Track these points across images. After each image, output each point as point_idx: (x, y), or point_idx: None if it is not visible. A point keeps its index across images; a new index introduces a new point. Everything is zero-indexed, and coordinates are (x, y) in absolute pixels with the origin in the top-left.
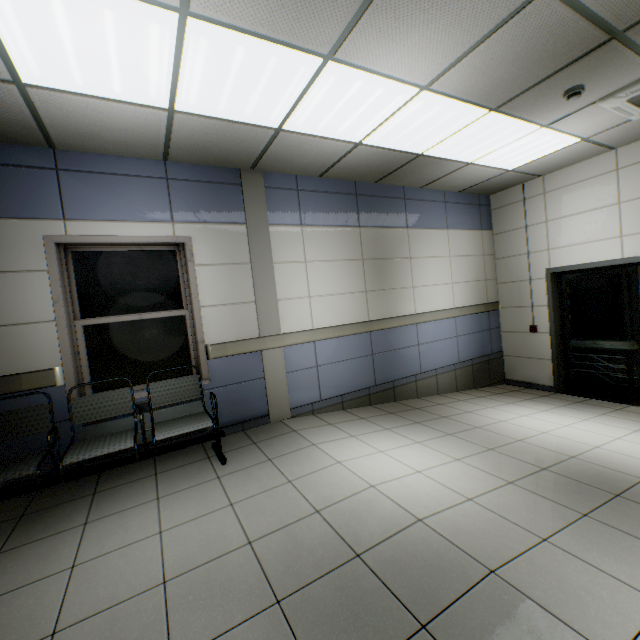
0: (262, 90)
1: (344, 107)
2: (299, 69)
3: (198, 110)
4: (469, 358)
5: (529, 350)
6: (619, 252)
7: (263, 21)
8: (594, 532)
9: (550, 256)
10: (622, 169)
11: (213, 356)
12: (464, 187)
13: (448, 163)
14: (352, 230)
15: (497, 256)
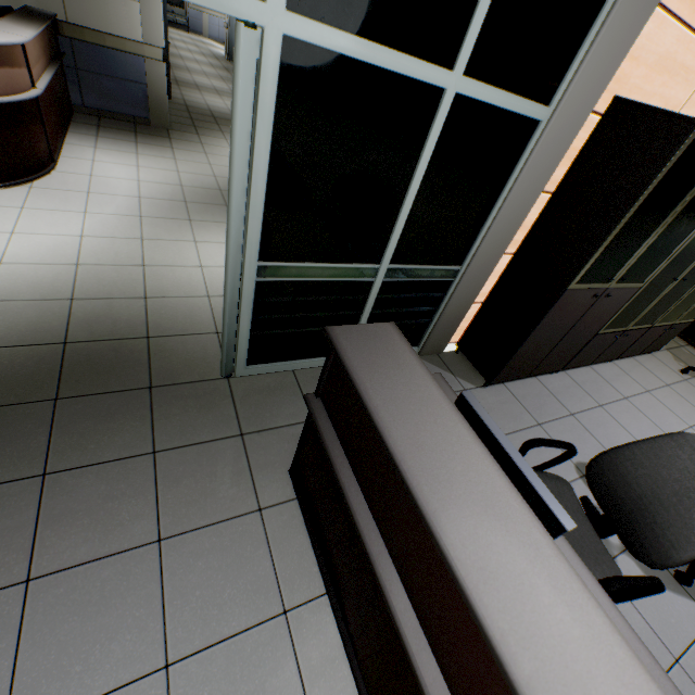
0: None
1: None
2: None
3: None
4: None
5: None
6: None
7: None
8: None
9: None
10: None
11: (190, 8)
12: None
13: None
14: None
15: None
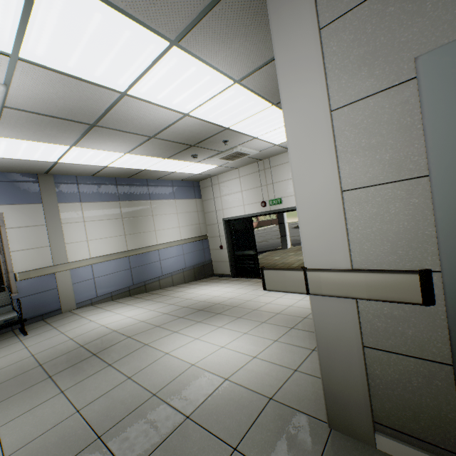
0: (41, 152)
1: (90, 157)
2: (59, 148)
3: (4, 156)
4: (192, 265)
5: (221, 258)
6: (244, 212)
7: (34, 139)
8: (178, 321)
9: (224, 212)
10: (241, 177)
11: (20, 279)
12: (181, 179)
13: (163, 172)
14: (115, 203)
15: (205, 211)
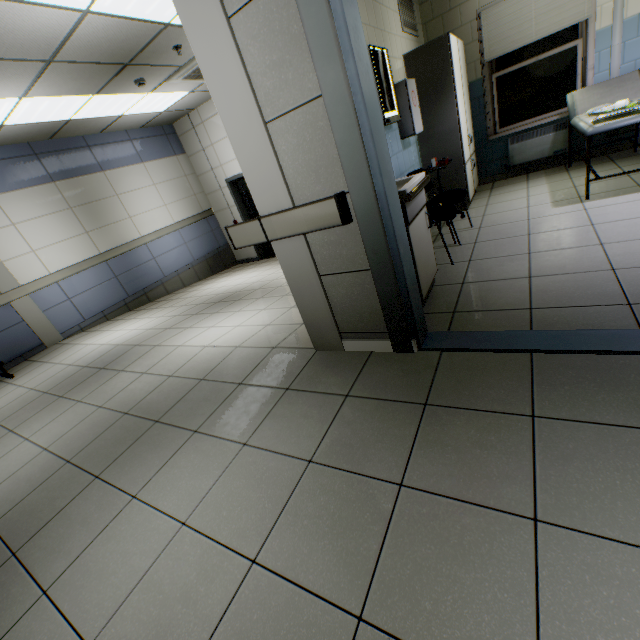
0: None
1: None
2: None
3: None
4: (203, 255)
5: None
6: None
7: None
8: (191, 318)
9: (224, 170)
10: None
11: None
12: (141, 125)
13: (103, 119)
14: (48, 186)
15: (198, 174)
